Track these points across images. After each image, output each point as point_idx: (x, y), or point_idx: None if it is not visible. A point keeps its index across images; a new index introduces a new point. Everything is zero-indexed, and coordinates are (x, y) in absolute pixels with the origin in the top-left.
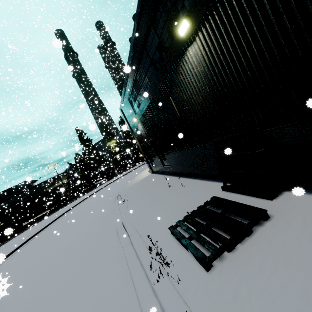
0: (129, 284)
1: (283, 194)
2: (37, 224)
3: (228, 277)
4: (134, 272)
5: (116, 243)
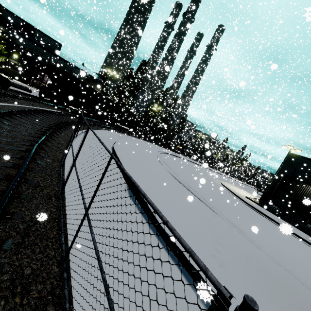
0: None
1: None
2: (108, 133)
3: None
4: None
5: None
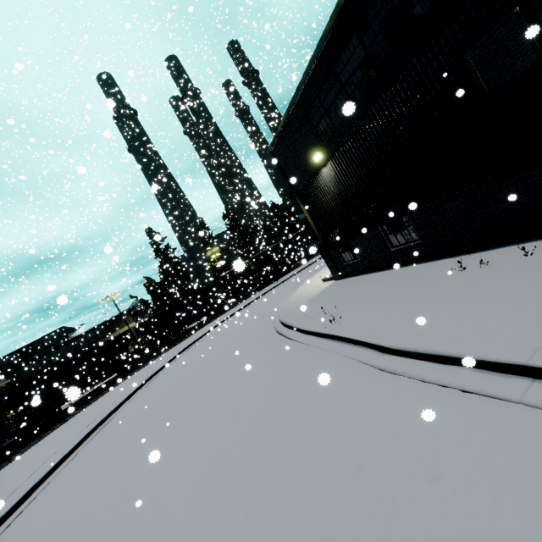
0: None
1: None
2: (92, 404)
3: None
4: None
5: (443, 397)
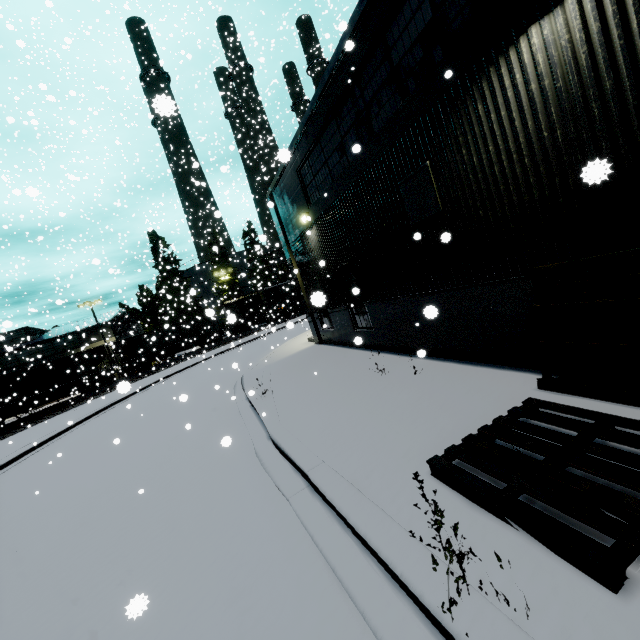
0: (335, 597)
1: None
2: (39, 424)
3: None
4: (345, 566)
5: (263, 486)
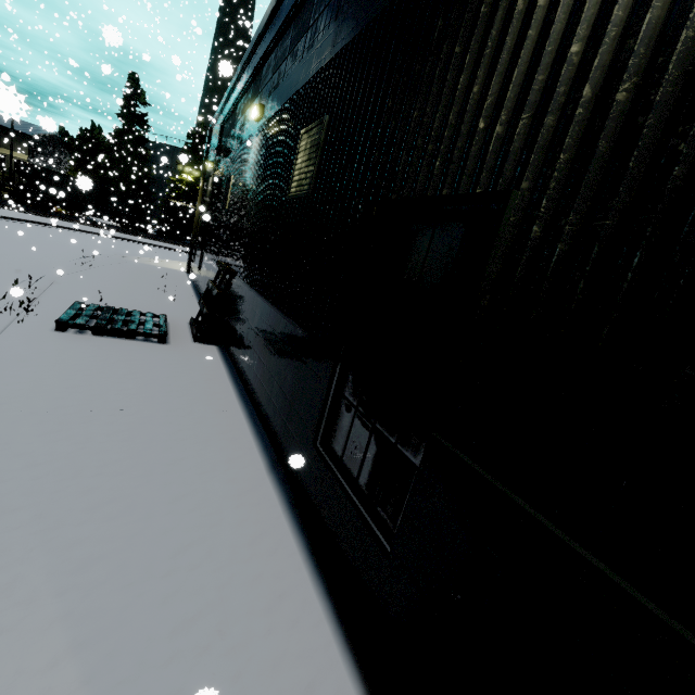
0: None
1: (211, 345)
2: None
3: (64, 337)
4: None
5: (5, 288)
